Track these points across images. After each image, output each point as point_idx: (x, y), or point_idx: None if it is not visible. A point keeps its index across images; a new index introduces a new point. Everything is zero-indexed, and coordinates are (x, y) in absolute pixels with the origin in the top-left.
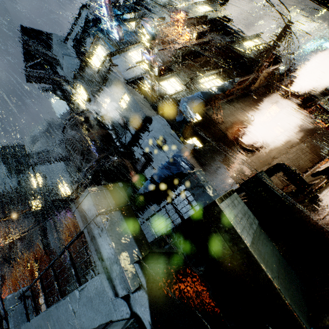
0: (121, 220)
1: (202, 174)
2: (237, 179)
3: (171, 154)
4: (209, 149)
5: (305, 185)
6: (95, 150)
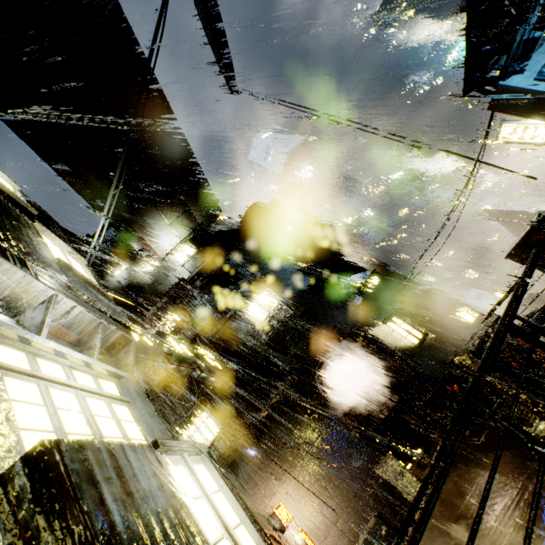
0: None
1: None
2: None
3: None
4: None
5: None
6: None
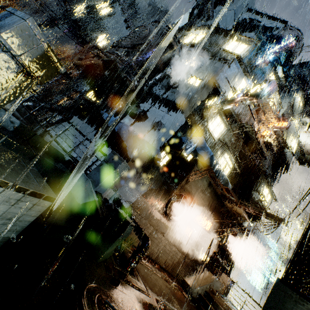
0: (6, 73)
1: (125, 170)
2: (135, 205)
3: (148, 138)
4: (159, 174)
5: (130, 268)
6: (139, 60)
